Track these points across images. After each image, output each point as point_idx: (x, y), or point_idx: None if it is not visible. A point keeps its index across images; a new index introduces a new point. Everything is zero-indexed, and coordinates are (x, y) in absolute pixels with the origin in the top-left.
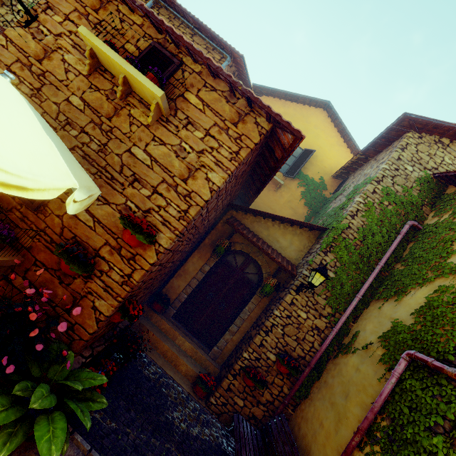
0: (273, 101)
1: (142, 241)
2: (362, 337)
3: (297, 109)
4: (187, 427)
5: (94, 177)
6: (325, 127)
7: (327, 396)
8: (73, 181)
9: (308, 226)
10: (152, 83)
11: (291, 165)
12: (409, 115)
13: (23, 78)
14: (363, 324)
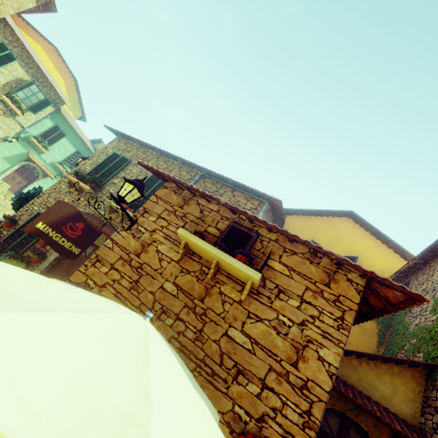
0: (298, 218)
1: None
2: None
3: (322, 221)
4: None
5: (193, 375)
6: (356, 233)
7: None
8: None
9: (410, 363)
10: (248, 267)
11: None
12: None
13: (123, 272)
14: None
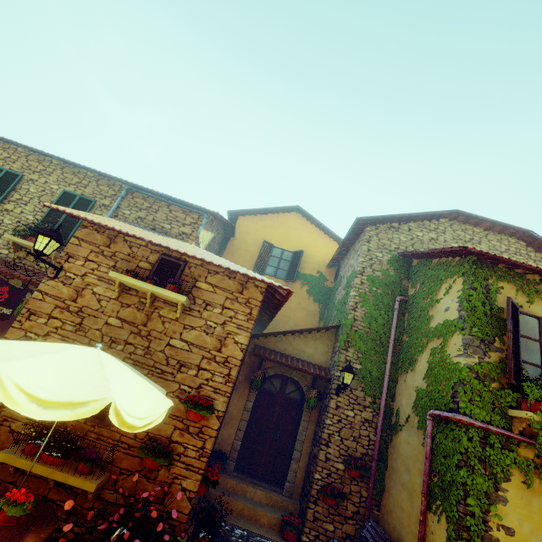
0: (250, 219)
1: (206, 415)
2: (402, 412)
3: (274, 219)
4: None
5: (148, 377)
6: (304, 227)
7: (397, 480)
8: (169, 401)
9: (324, 329)
10: (176, 293)
11: (287, 270)
12: (361, 218)
13: (64, 319)
14: (399, 400)
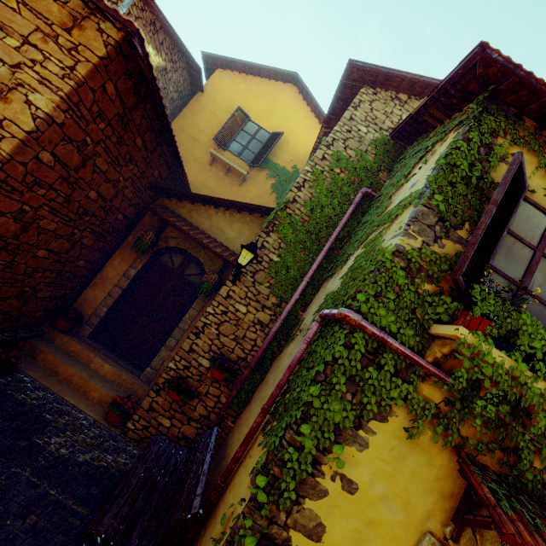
0: (231, 75)
1: None
2: (304, 322)
3: (261, 85)
4: (70, 452)
5: None
6: (296, 106)
7: (262, 394)
8: None
9: (255, 208)
10: None
11: (257, 153)
12: (355, 62)
13: None
14: (310, 309)
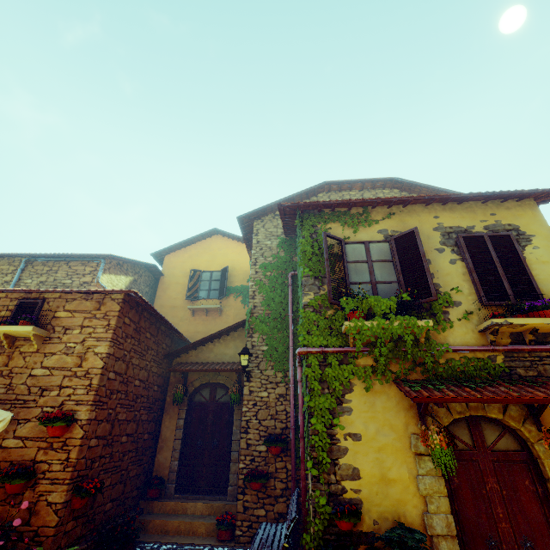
0: (175, 254)
1: (60, 425)
2: None
3: (197, 247)
4: None
5: (10, 411)
6: (226, 245)
7: None
8: None
9: (236, 326)
10: (23, 326)
11: (219, 288)
12: (240, 216)
13: None
14: None
